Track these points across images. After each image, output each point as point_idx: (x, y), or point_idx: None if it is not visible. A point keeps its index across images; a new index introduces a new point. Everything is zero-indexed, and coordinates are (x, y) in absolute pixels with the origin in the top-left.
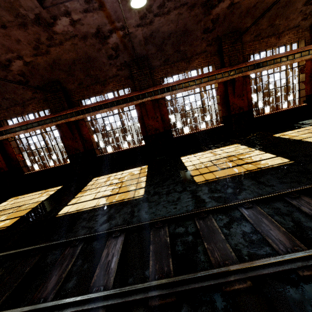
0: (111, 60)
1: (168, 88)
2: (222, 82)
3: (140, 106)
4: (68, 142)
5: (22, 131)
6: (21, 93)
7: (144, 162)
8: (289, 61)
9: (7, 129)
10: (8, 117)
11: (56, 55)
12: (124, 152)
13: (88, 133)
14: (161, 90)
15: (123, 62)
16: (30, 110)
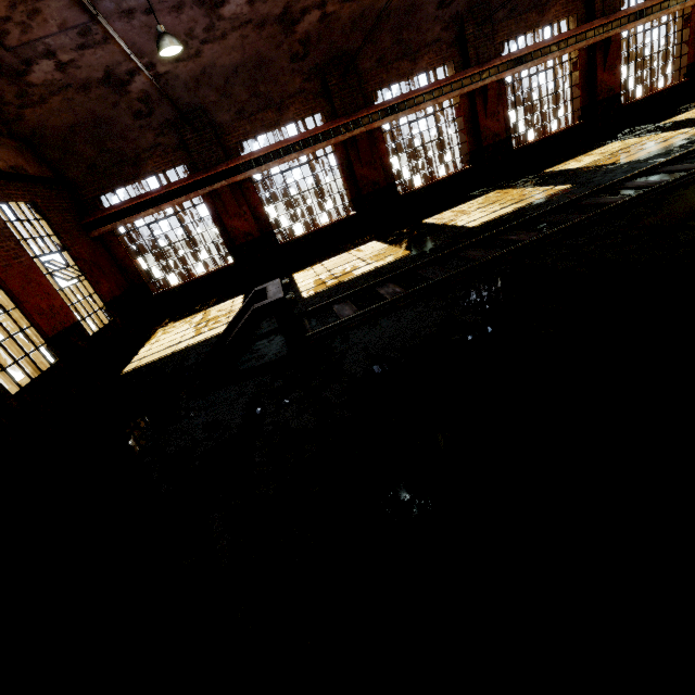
0: (440, 9)
1: (521, 59)
2: (584, 47)
3: (475, 95)
4: (361, 171)
5: (295, 155)
6: (284, 83)
7: (478, 193)
8: (680, 5)
9: (267, 154)
10: (251, 135)
11: (372, 1)
12: (440, 185)
13: (386, 154)
14: (511, 63)
15: (453, 14)
16: (292, 118)
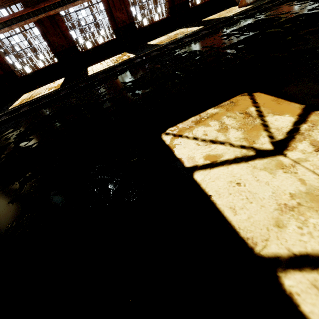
0: None
1: None
2: None
3: None
4: (52, 39)
5: (7, 29)
6: None
7: (120, 53)
8: None
9: None
10: None
11: None
12: (101, 47)
13: (66, 29)
14: None
15: None
16: (1, 5)
